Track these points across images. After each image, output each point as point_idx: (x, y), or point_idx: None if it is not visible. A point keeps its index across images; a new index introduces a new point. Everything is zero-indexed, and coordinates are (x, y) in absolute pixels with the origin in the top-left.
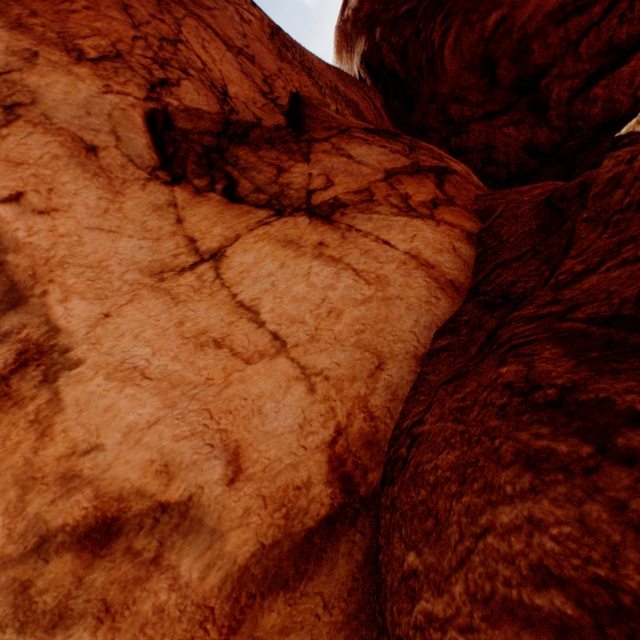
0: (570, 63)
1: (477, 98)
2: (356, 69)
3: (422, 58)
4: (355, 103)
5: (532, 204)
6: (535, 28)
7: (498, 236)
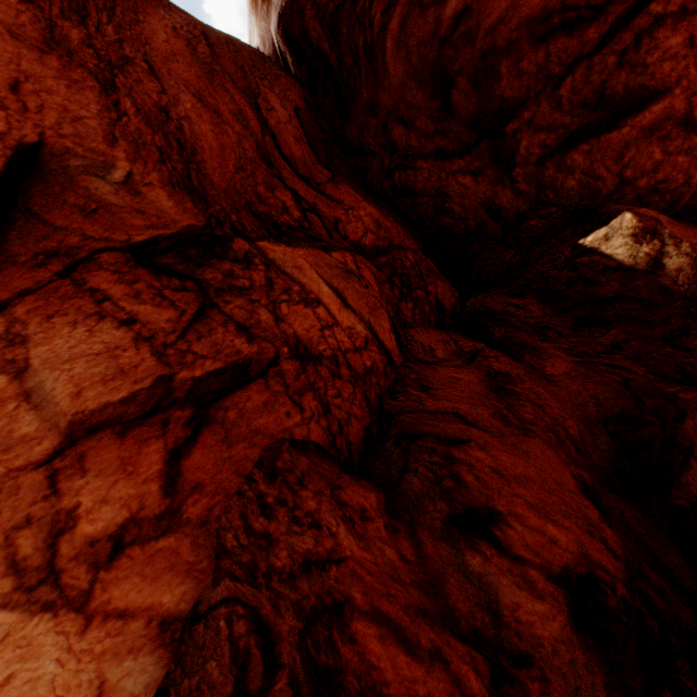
0: (547, 108)
1: (427, 125)
2: (274, 33)
3: (359, 41)
4: (192, 146)
5: (224, 671)
6: (507, 39)
7: (180, 686)
